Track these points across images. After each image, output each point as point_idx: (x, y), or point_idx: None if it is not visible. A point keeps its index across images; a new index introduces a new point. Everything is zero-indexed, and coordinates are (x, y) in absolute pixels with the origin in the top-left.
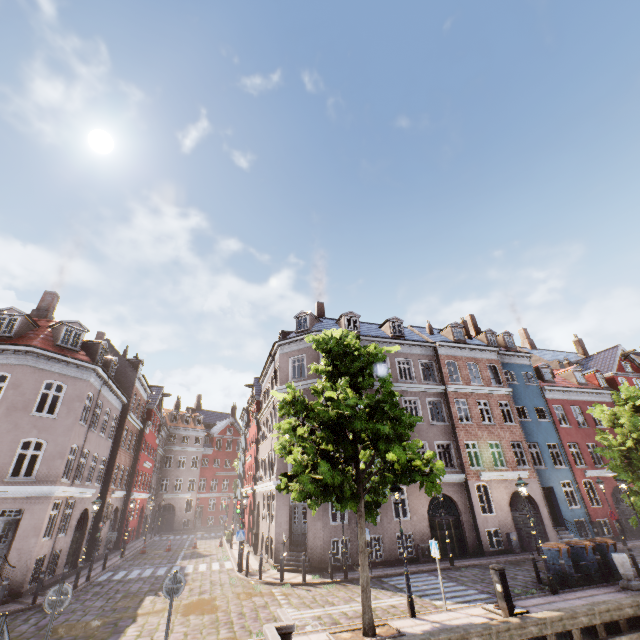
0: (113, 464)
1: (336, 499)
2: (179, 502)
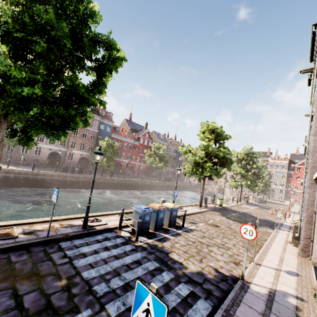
0: None
1: None
2: None
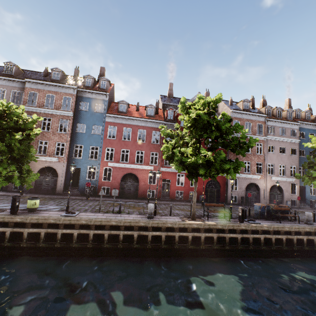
0: None
1: None
2: None
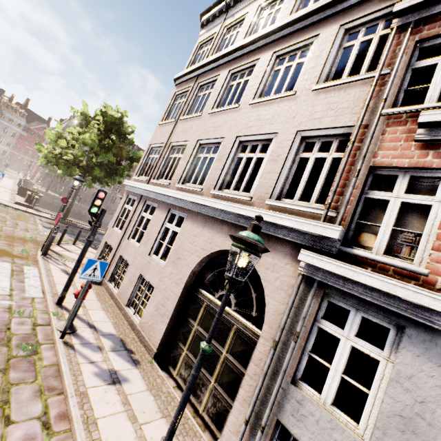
0: None
1: (49, 170)
2: None
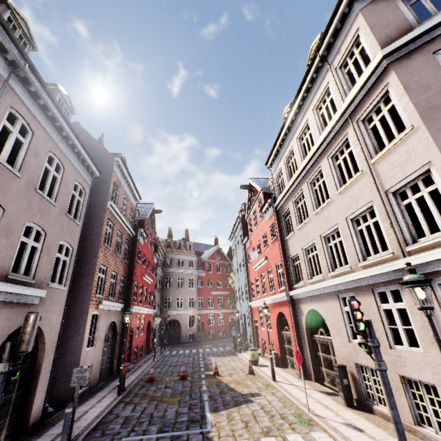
0: (94, 264)
1: None
2: (182, 318)
